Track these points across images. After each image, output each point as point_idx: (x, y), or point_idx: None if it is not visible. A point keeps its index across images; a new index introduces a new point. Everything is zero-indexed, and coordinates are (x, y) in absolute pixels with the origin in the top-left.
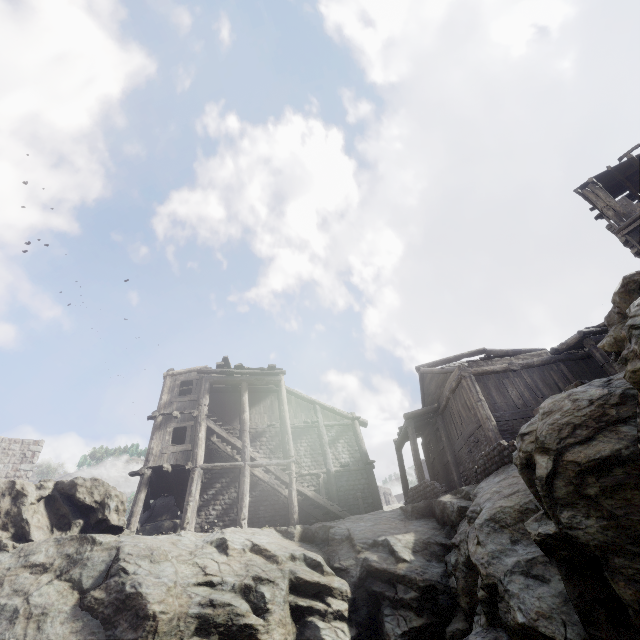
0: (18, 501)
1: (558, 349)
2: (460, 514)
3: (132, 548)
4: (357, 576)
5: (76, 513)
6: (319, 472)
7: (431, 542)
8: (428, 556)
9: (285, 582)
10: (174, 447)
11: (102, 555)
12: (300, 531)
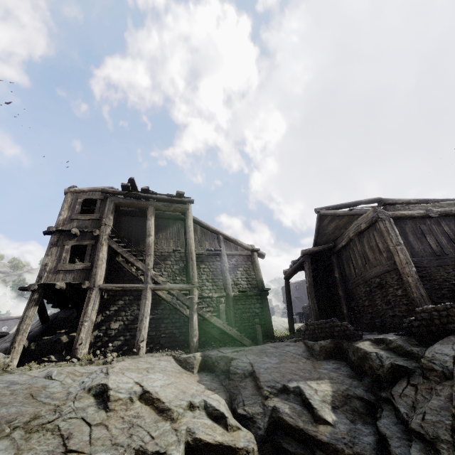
0: None
1: None
2: (394, 372)
3: None
4: (265, 428)
5: None
6: (219, 295)
7: (351, 395)
8: (350, 414)
9: (180, 449)
10: (71, 265)
11: None
12: (200, 360)
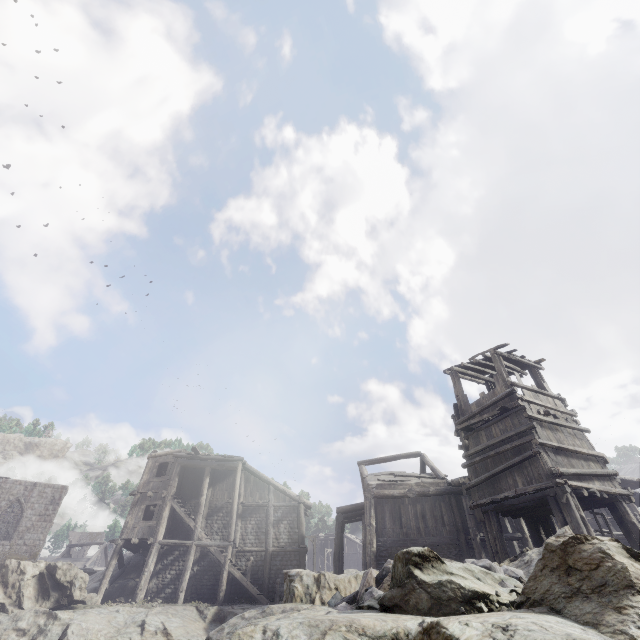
0: (20, 577)
1: (451, 483)
2: None
3: (76, 627)
4: None
5: (55, 587)
6: (259, 550)
7: None
8: None
9: None
10: (143, 522)
11: (58, 629)
12: (214, 612)
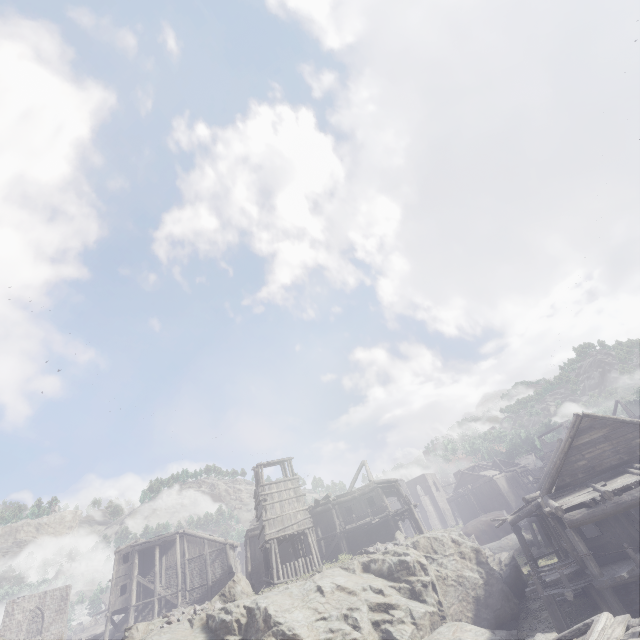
0: None
1: None
2: None
3: None
4: None
5: None
6: (203, 585)
7: None
8: None
9: None
10: (121, 597)
11: None
12: None
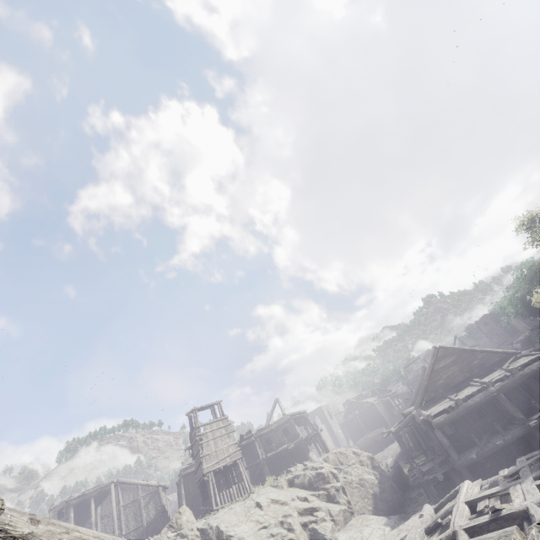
0: None
1: None
2: None
3: None
4: None
5: None
6: (138, 527)
7: None
8: None
9: None
10: None
11: None
12: None
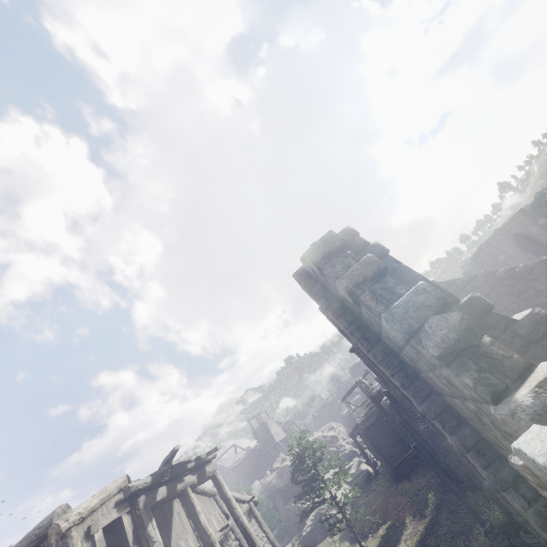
0: None
1: (251, 450)
2: None
3: None
4: None
5: None
6: None
7: None
8: None
9: None
10: None
11: None
12: None
